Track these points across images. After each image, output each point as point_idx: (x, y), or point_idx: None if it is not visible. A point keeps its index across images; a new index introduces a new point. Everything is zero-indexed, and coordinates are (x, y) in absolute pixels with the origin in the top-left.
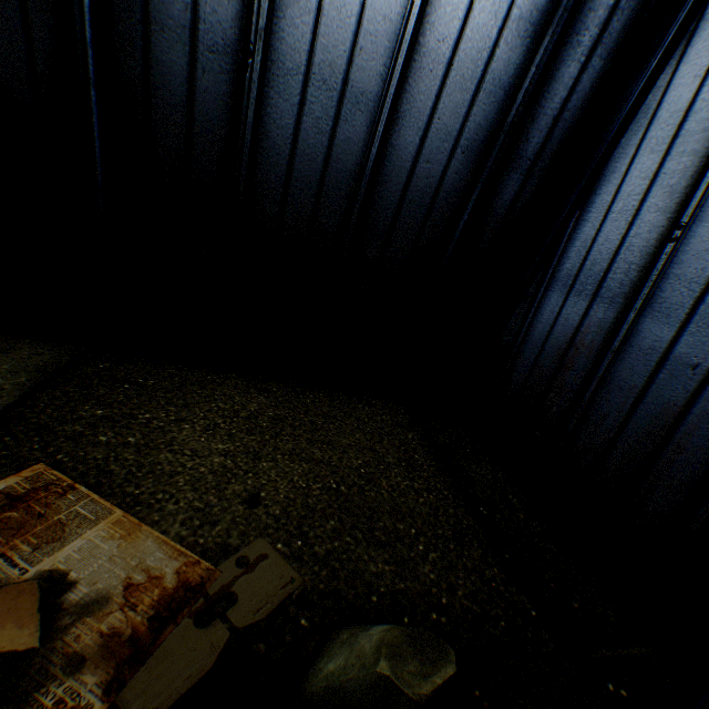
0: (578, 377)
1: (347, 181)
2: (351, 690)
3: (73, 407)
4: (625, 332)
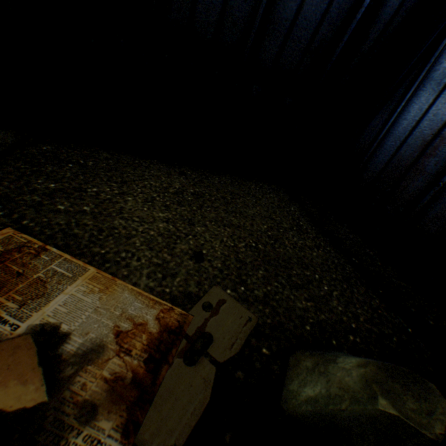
0: (440, 162)
1: None
2: (346, 419)
3: (27, 180)
4: None
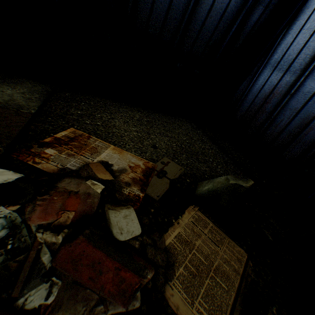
0: (272, 106)
1: (184, 0)
2: (219, 190)
3: (67, 109)
4: (297, 86)
